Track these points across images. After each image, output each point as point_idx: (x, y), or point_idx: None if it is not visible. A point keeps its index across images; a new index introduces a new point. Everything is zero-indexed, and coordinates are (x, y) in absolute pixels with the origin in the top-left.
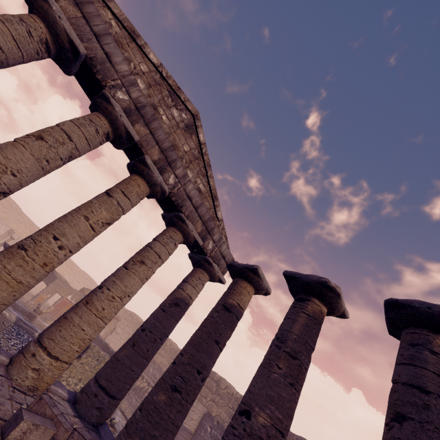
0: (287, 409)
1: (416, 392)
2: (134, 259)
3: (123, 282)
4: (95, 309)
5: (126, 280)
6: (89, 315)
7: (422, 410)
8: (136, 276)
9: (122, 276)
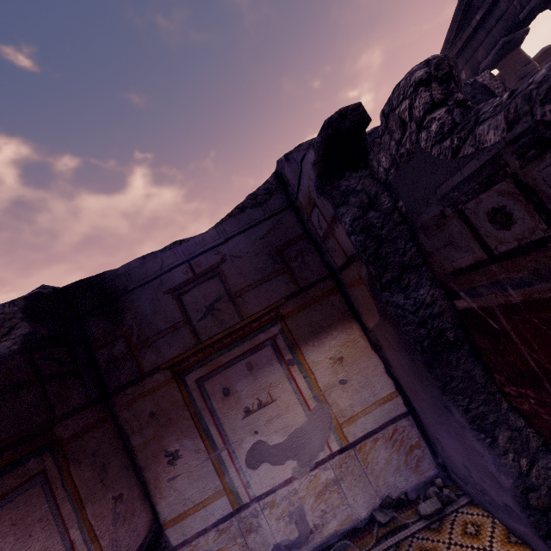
0: None
1: None
2: None
3: None
4: None
5: None
6: None
7: None
8: None
9: None
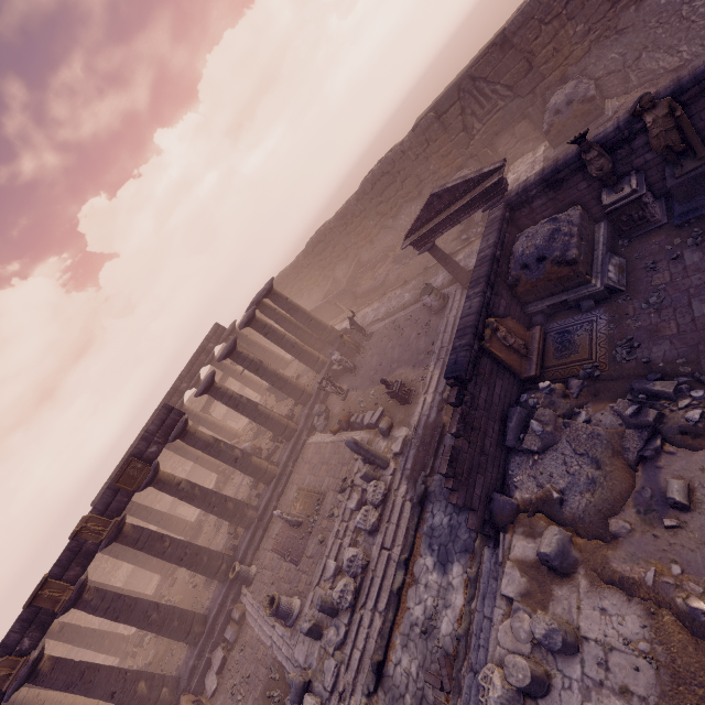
0: (113, 587)
1: (113, 551)
2: (37, 703)
3: (55, 697)
4: (75, 699)
5: (54, 696)
6: (79, 699)
7: (117, 551)
8: (49, 693)
9: (51, 701)
